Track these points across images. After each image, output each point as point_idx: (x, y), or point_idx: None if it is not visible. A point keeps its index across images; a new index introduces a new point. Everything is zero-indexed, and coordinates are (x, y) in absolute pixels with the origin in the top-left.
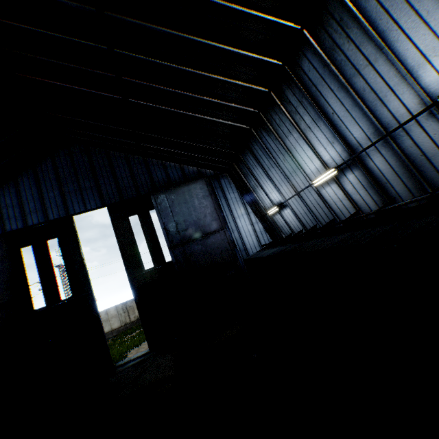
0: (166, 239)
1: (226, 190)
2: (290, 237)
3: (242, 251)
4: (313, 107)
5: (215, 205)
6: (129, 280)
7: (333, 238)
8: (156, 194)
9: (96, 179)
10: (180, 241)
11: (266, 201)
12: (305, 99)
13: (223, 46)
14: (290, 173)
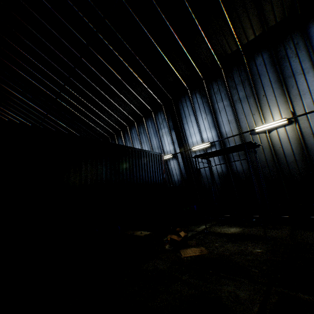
0: None
1: None
2: None
3: None
4: None
5: None
6: None
7: None
8: None
9: None
10: None
11: None
12: None
13: None
14: None
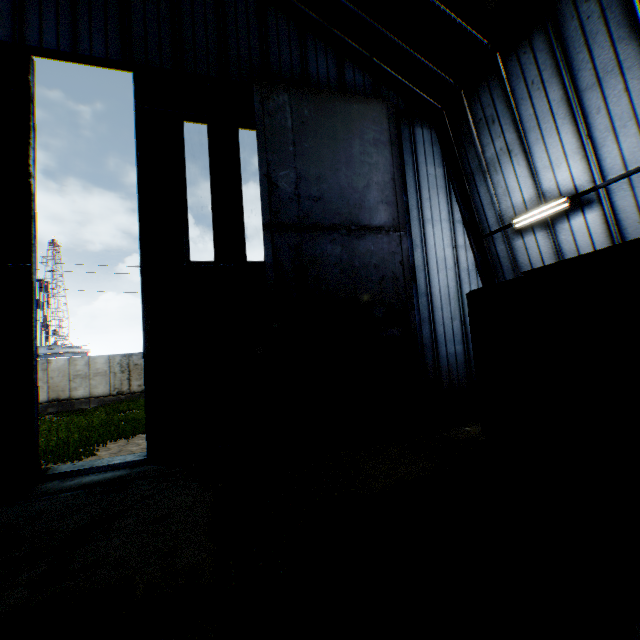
0: (264, 201)
1: (422, 154)
2: None
3: (421, 296)
4: None
5: (394, 170)
6: (144, 271)
7: None
8: (267, 87)
9: None
10: (297, 219)
11: (517, 195)
12: None
13: None
14: None
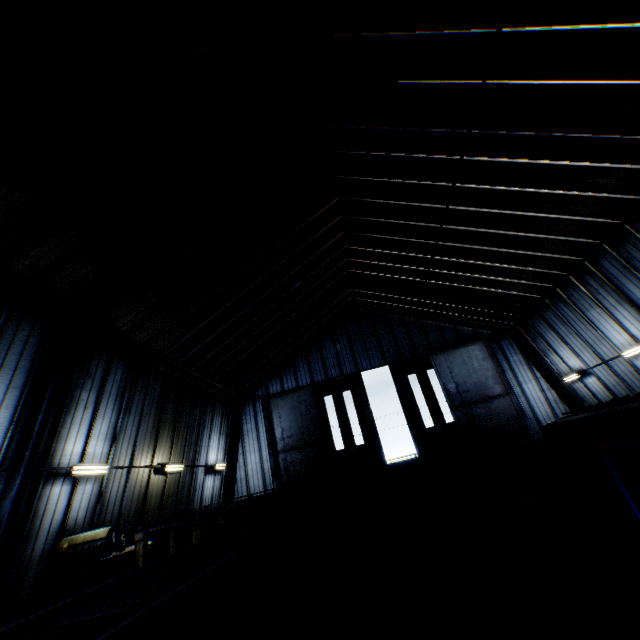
0: (447, 399)
1: (507, 352)
2: (600, 404)
3: (531, 420)
4: (614, 292)
5: (496, 368)
6: (412, 436)
7: (638, 402)
8: (434, 355)
9: (378, 340)
10: (461, 402)
11: (560, 366)
12: (606, 285)
13: (524, 252)
14: (592, 341)
